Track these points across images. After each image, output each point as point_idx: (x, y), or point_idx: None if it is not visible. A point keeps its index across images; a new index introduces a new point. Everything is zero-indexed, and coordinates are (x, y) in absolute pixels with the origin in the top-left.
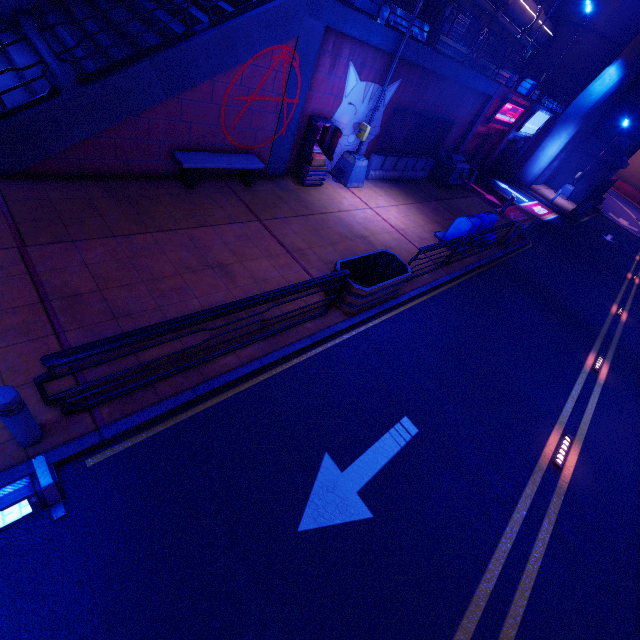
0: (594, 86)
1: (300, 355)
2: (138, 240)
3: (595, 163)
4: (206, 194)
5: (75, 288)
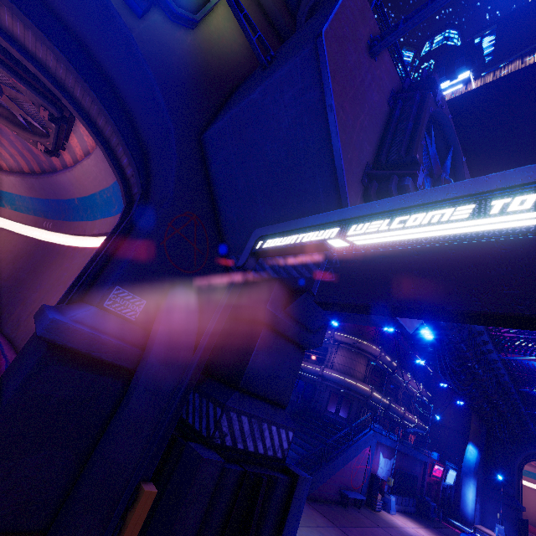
0: (467, 455)
1: None
2: (358, 529)
3: (503, 505)
4: (352, 511)
5: None
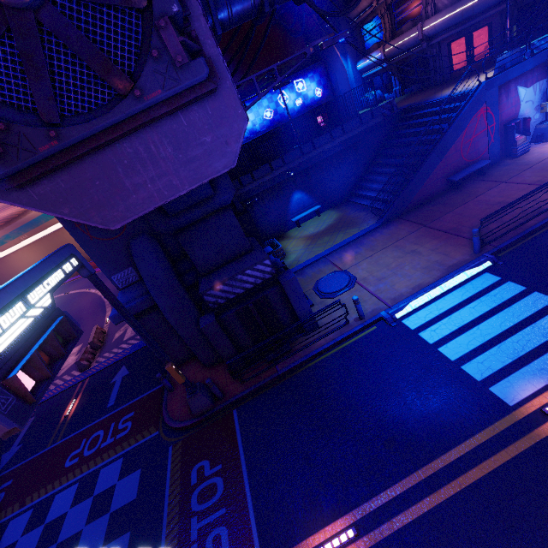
0: None
1: None
2: (457, 210)
3: None
4: (467, 187)
5: (451, 227)
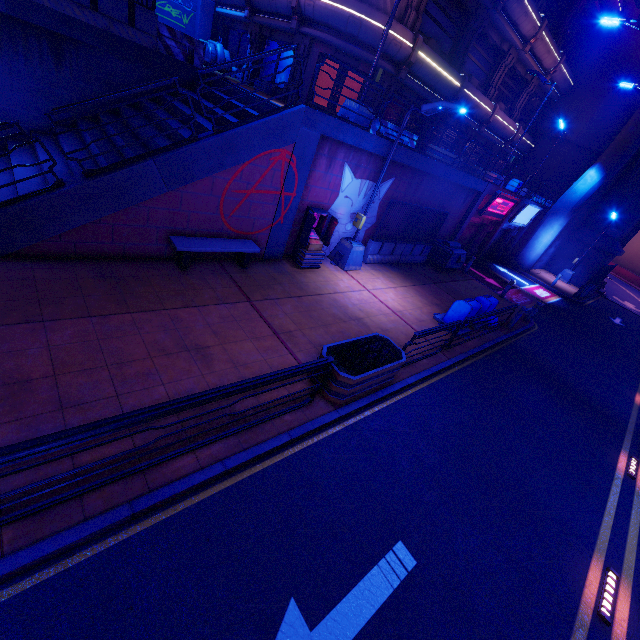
0: (577, 185)
1: (274, 455)
2: (115, 320)
3: (590, 250)
4: (199, 275)
5: (27, 373)
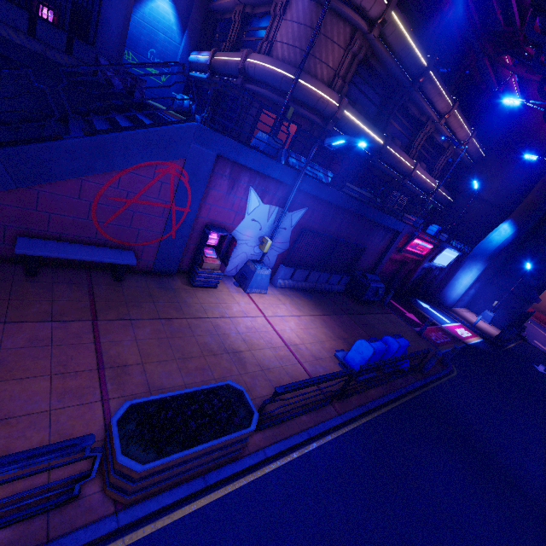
0: (493, 235)
1: None
2: None
3: (509, 295)
4: (46, 283)
5: None
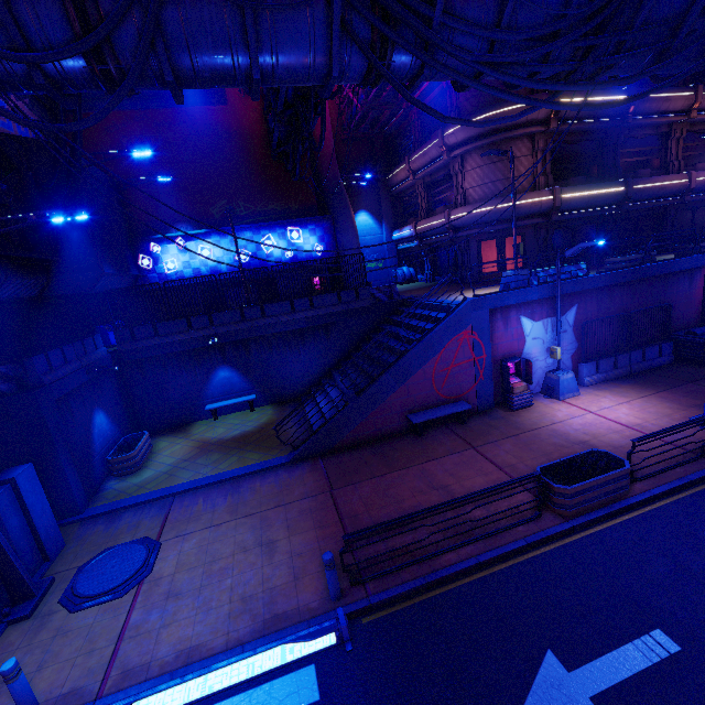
0: None
1: (516, 556)
2: (388, 477)
3: None
4: (431, 437)
5: (355, 511)
